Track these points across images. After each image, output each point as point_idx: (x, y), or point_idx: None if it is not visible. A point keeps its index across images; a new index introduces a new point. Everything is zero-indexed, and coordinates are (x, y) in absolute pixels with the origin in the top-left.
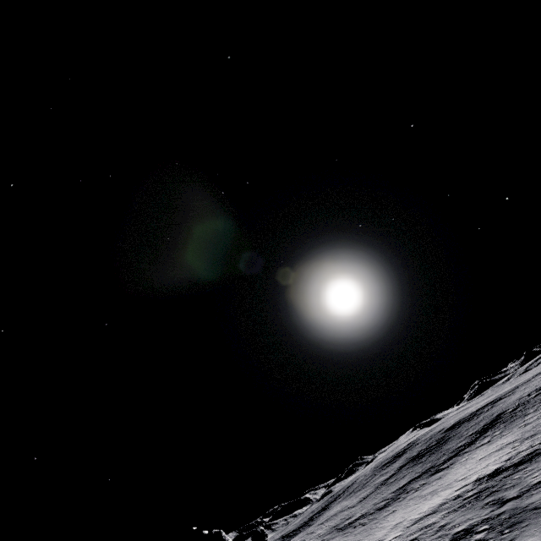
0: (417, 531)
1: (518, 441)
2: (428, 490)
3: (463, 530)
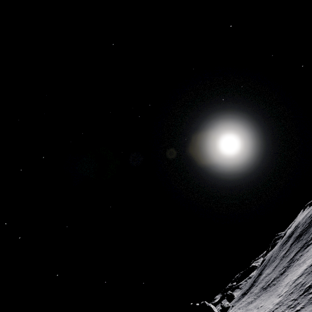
0: (293, 287)
1: None
2: (302, 260)
3: (308, 286)
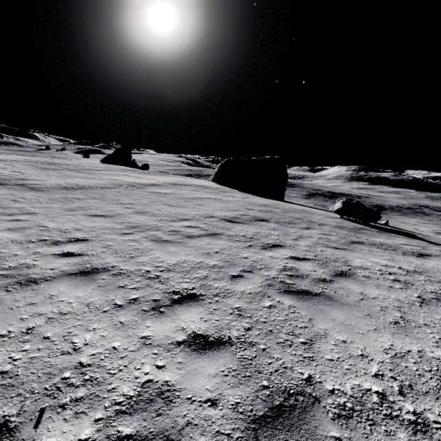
0: None
1: (438, 225)
2: (397, 221)
3: None
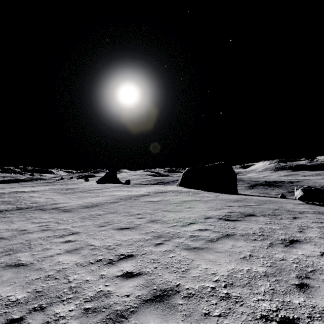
0: None
1: None
2: None
3: None
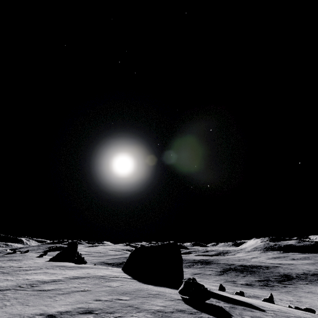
0: None
1: None
2: (303, 290)
3: None
